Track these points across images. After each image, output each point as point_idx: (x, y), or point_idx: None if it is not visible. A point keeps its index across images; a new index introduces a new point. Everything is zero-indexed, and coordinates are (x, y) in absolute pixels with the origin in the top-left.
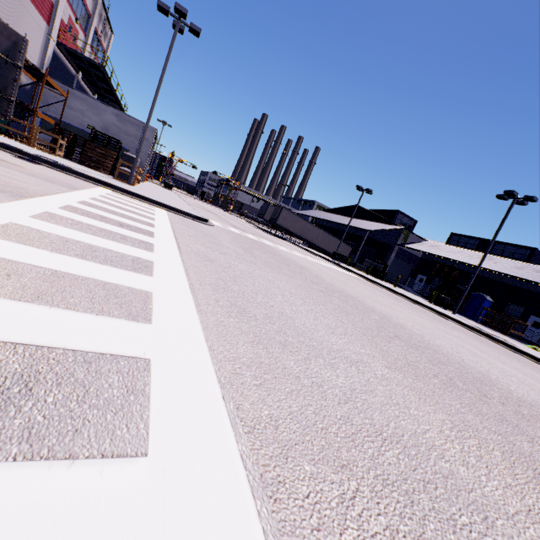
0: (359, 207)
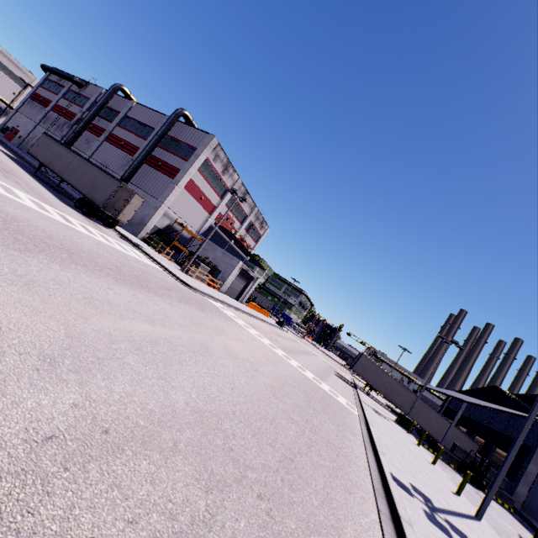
0: (496, 389)
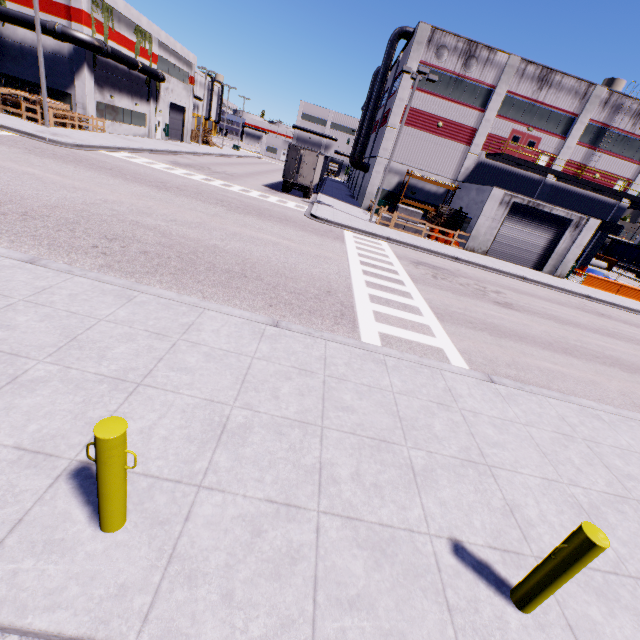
0: None
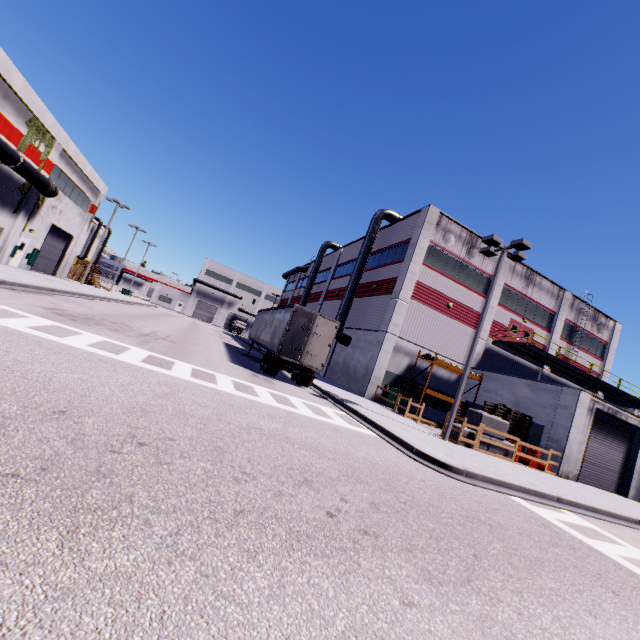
0: None
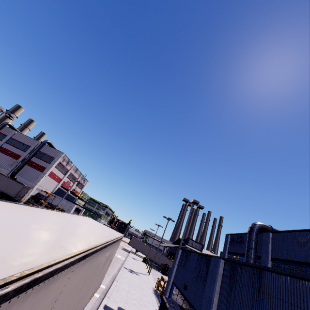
0: (179, 239)
